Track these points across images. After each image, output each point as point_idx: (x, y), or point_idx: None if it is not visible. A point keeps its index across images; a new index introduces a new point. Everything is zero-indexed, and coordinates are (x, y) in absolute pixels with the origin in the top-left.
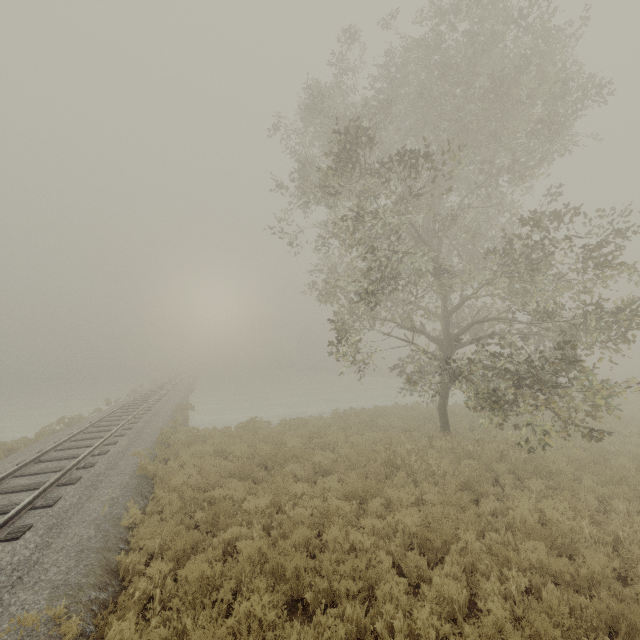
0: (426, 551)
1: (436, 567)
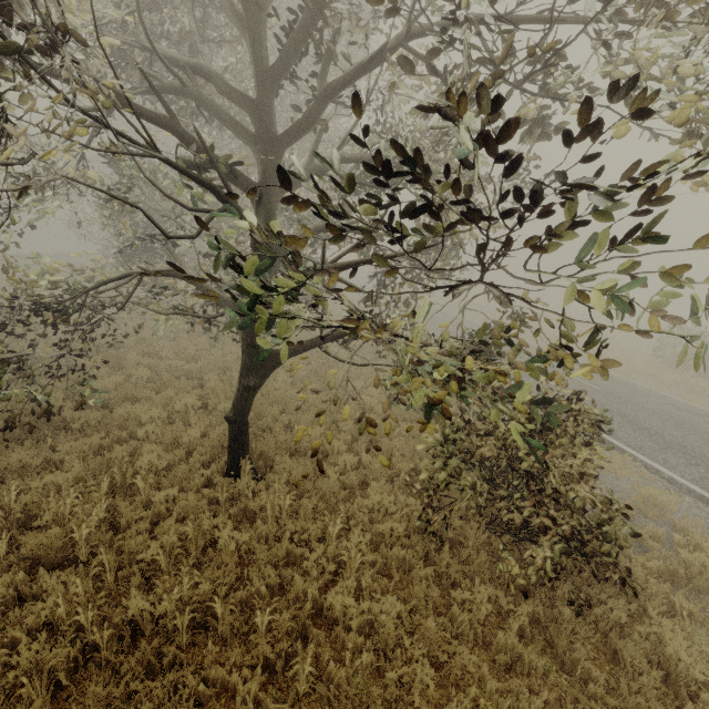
0: None
1: None
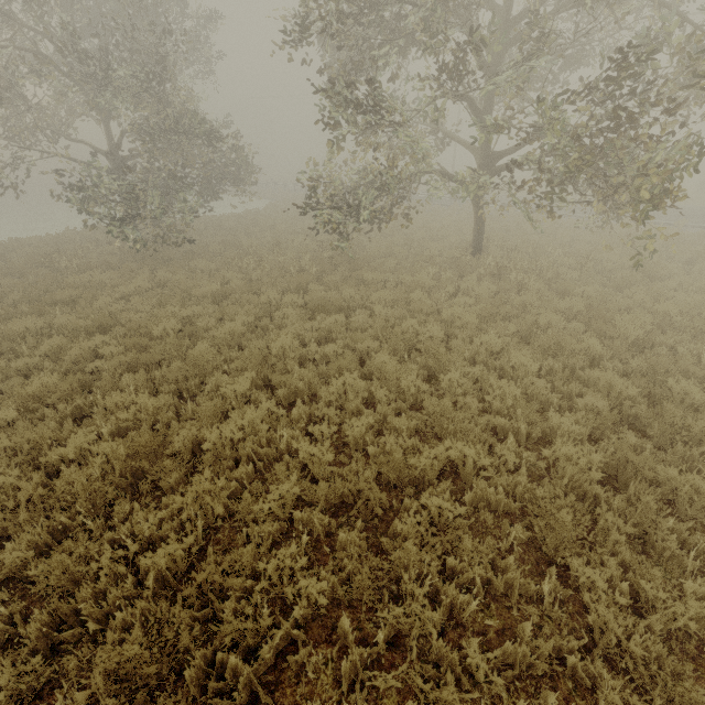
0: None
1: None
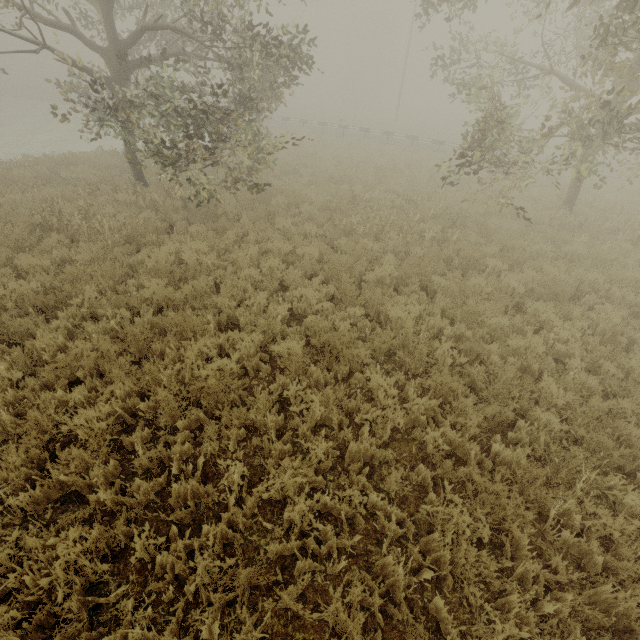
0: (47, 312)
1: (43, 325)
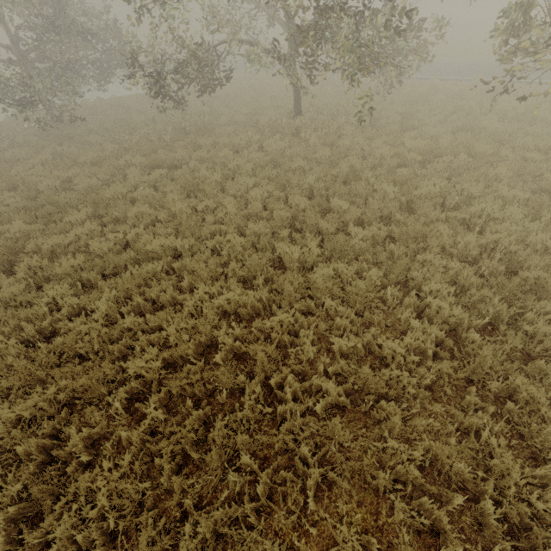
0: None
1: None
